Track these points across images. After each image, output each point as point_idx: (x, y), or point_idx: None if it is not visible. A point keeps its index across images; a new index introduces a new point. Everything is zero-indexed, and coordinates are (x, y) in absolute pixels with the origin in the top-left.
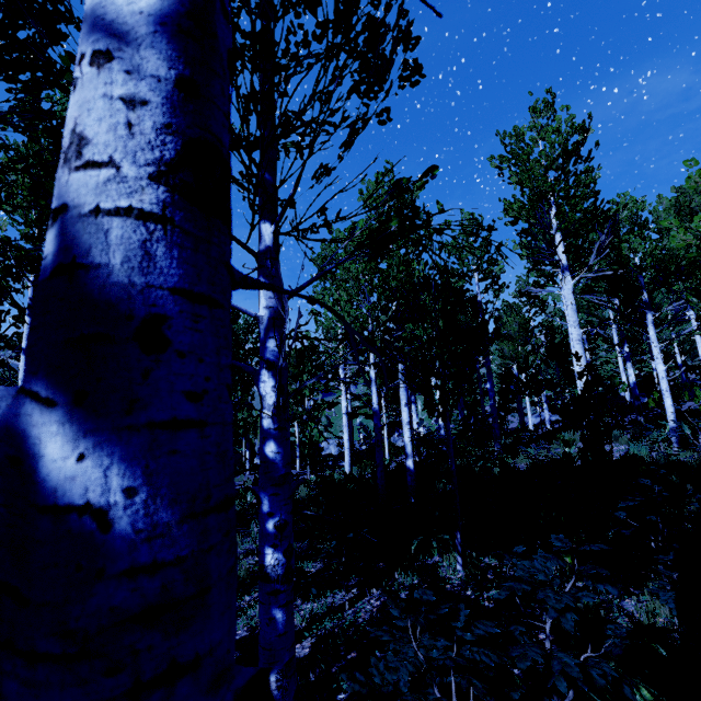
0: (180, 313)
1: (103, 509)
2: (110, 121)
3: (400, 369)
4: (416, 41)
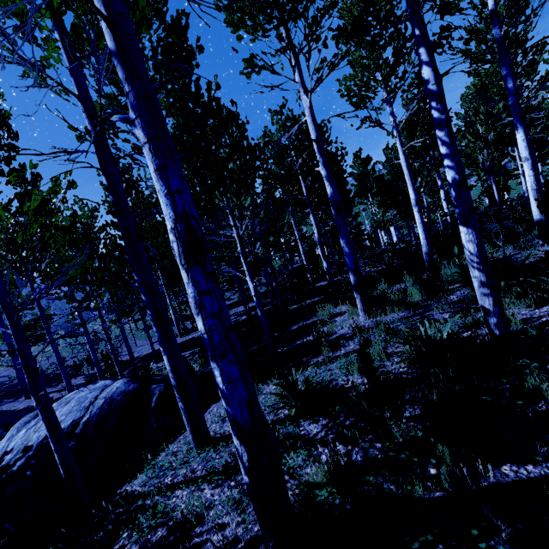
0: (319, 238)
1: (319, 243)
2: (316, 234)
3: (438, 185)
4: (342, 174)
